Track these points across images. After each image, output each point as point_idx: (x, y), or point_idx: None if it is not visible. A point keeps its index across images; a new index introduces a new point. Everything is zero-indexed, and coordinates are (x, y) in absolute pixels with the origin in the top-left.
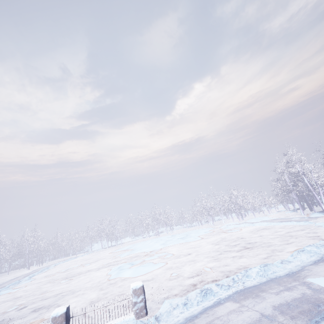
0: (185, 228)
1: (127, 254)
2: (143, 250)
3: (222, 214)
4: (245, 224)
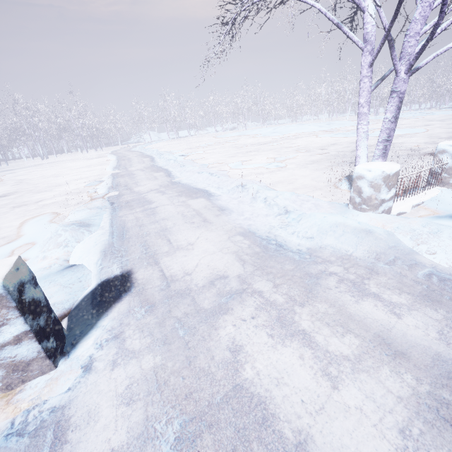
0: (268, 125)
1: (282, 134)
2: (299, 131)
3: (350, 107)
4: (414, 114)
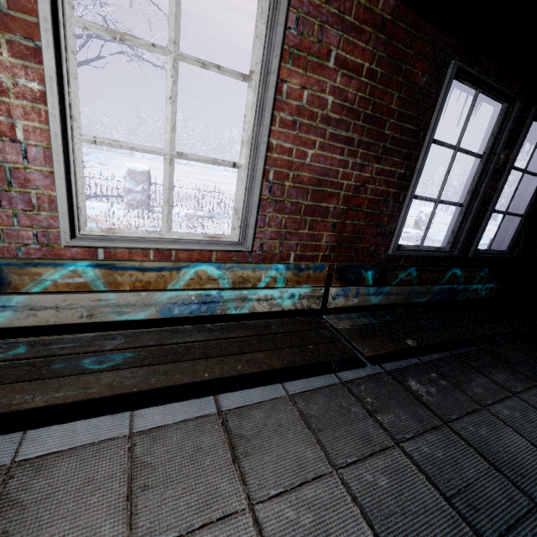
0: None
1: None
2: None
3: None
4: None
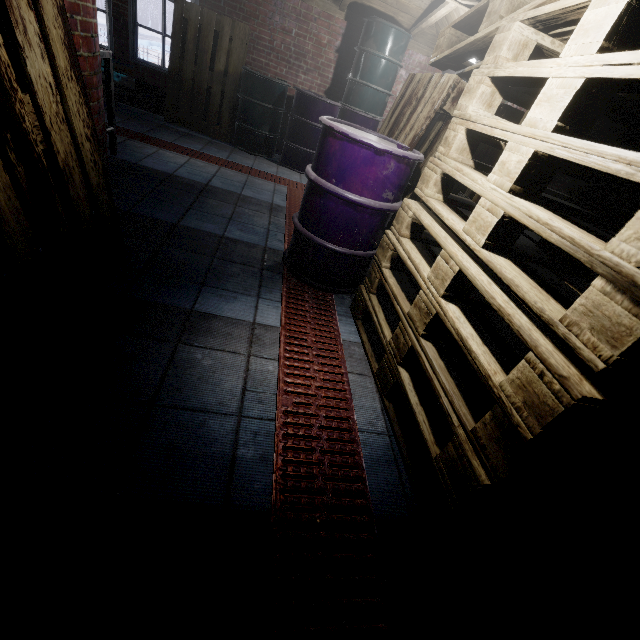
0: None
1: None
2: None
3: None
4: None
